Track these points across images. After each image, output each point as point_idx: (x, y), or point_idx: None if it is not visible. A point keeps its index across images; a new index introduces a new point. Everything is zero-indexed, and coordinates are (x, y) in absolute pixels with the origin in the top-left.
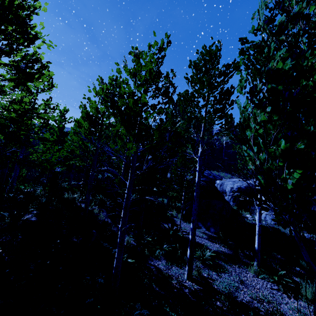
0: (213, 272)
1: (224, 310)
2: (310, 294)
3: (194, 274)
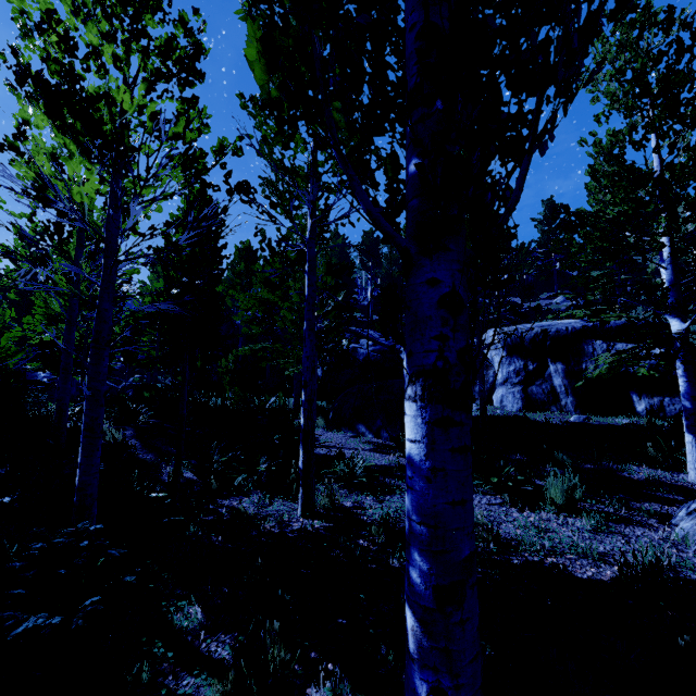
0: (368, 497)
1: (373, 550)
2: (560, 494)
3: (321, 506)
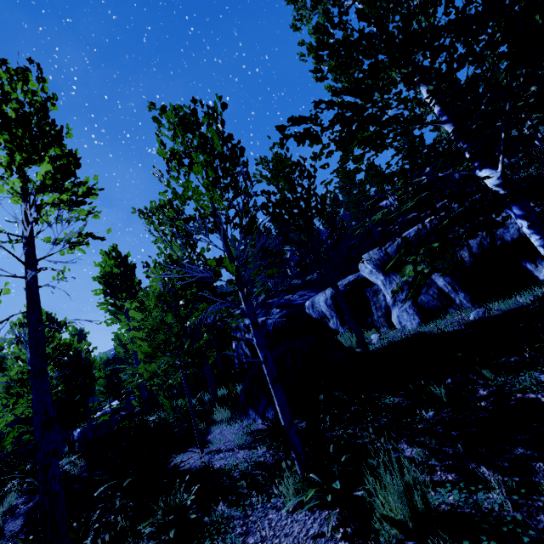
0: None
1: None
2: (396, 502)
3: None
